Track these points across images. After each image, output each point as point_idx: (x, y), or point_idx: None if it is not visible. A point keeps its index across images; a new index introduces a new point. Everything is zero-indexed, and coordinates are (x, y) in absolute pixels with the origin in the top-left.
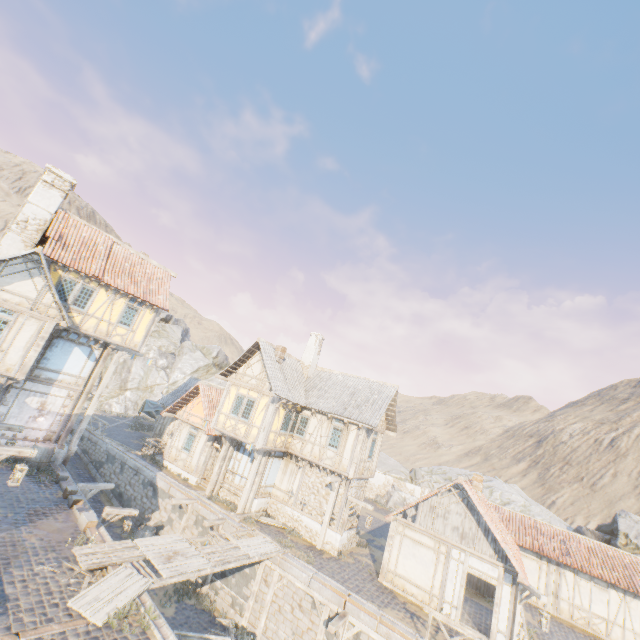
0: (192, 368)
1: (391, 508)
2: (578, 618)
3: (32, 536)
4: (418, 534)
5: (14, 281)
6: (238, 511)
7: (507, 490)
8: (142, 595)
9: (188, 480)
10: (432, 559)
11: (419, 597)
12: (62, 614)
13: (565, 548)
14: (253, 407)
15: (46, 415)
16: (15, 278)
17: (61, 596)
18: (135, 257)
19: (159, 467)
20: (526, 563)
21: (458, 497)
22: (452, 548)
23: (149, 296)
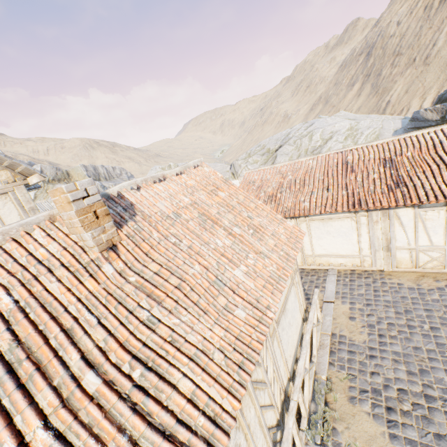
0: None
1: None
2: (427, 262)
3: None
4: None
5: None
6: None
7: (331, 123)
8: None
9: None
10: None
11: None
12: None
13: (394, 174)
14: None
15: None
16: None
17: None
18: None
19: None
20: (336, 227)
21: None
22: None
23: None
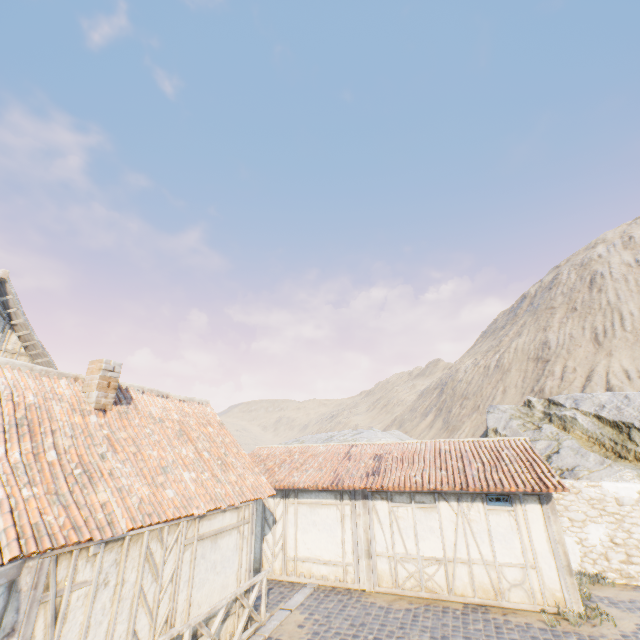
0: None
1: None
2: (405, 579)
3: None
4: None
5: None
6: None
7: (379, 437)
8: None
9: None
10: None
11: None
12: None
13: (377, 465)
14: None
15: None
16: None
17: None
18: None
19: None
20: (323, 516)
21: None
22: None
23: None
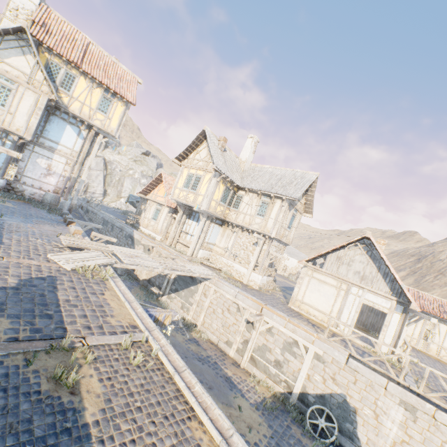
0: None
1: None
2: (444, 355)
3: (34, 228)
4: (324, 276)
5: (11, 56)
6: (188, 255)
7: None
8: (106, 267)
9: (155, 238)
10: (333, 293)
11: (319, 318)
12: (42, 259)
13: (443, 309)
14: (199, 181)
15: (53, 175)
16: (11, 53)
17: (44, 253)
18: (108, 59)
19: (136, 229)
20: None
21: (363, 250)
22: (352, 286)
23: (119, 90)
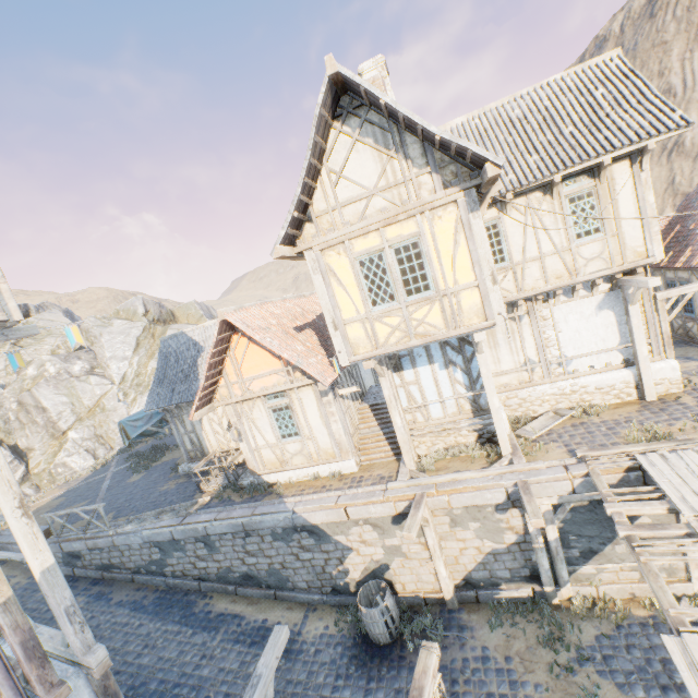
0: (129, 346)
1: None
2: None
3: None
4: None
5: None
6: (505, 452)
7: None
8: None
9: (340, 473)
10: None
11: None
12: None
13: None
14: (425, 256)
15: None
16: None
17: None
18: None
19: (268, 493)
20: None
21: None
22: None
23: None
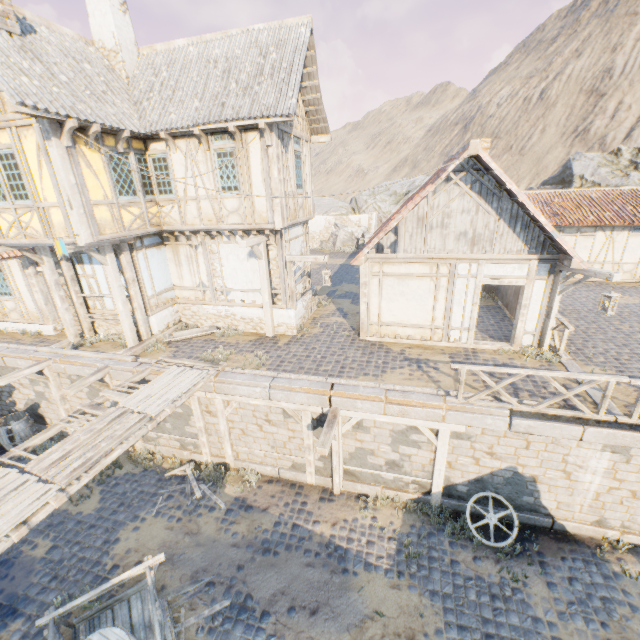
0: None
1: (340, 249)
2: None
3: None
4: (404, 266)
5: None
6: (130, 345)
7: None
8: None
9: (41, 333)
10: (429, 289)
11: (417, 337)
12: None
13: (550, 210)
14: (19, 168)
15: None
16: None
17: None
18: None
19: None
20: None
21: (464, 185)
22: (458, 264)
23: None
